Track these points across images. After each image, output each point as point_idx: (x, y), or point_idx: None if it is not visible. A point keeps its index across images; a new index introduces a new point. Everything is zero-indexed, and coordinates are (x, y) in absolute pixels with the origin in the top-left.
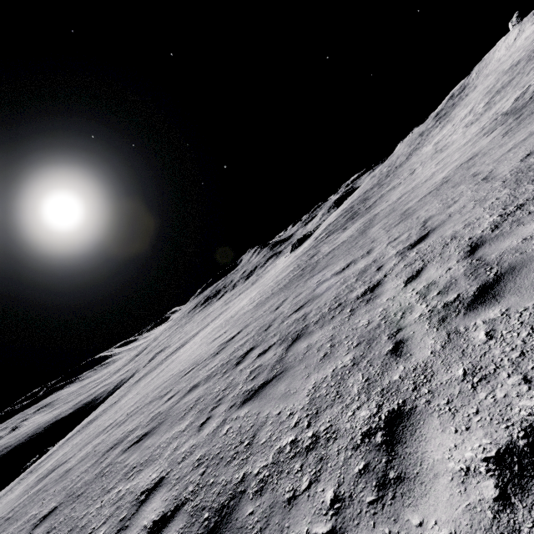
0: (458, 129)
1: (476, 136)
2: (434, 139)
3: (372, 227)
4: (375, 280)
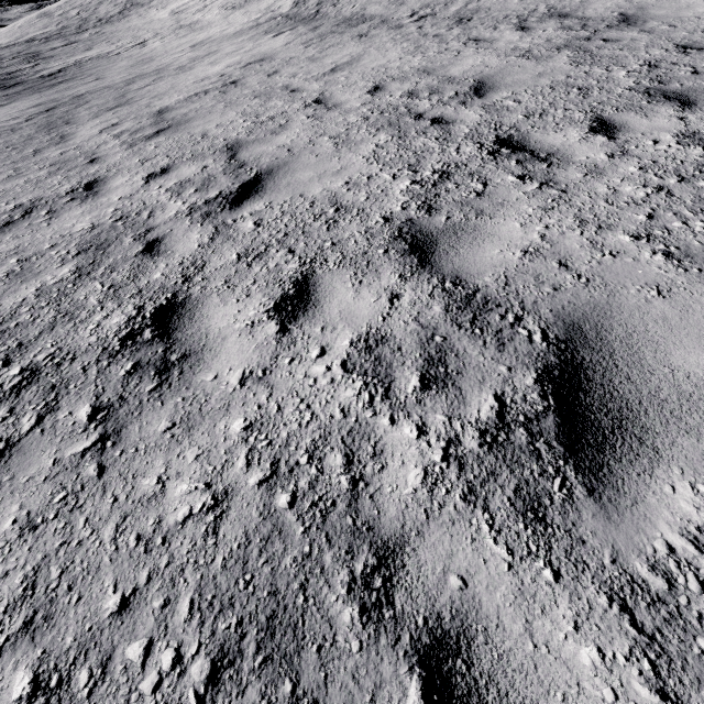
0: (212, 7)
1: (253, 30)
2: (170, 3)
3: (77, 123)
4: (154, 288)
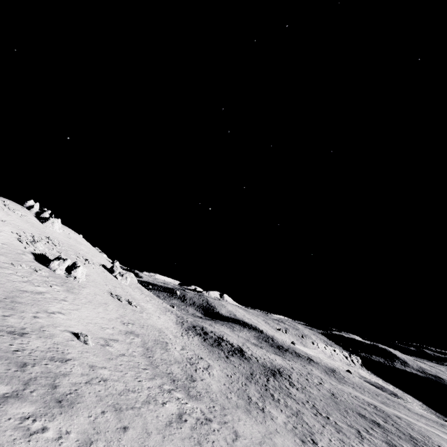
0: None
1: None
2: None
3: None
4: None
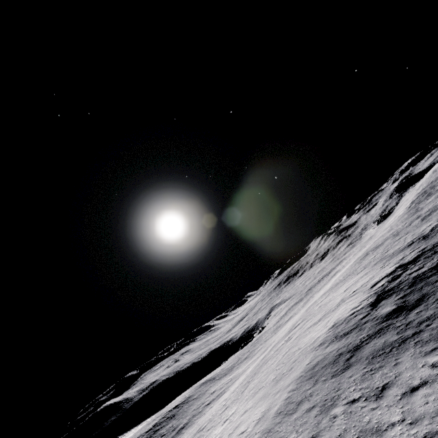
0: None
1: None
2: None
3: None
4: None
